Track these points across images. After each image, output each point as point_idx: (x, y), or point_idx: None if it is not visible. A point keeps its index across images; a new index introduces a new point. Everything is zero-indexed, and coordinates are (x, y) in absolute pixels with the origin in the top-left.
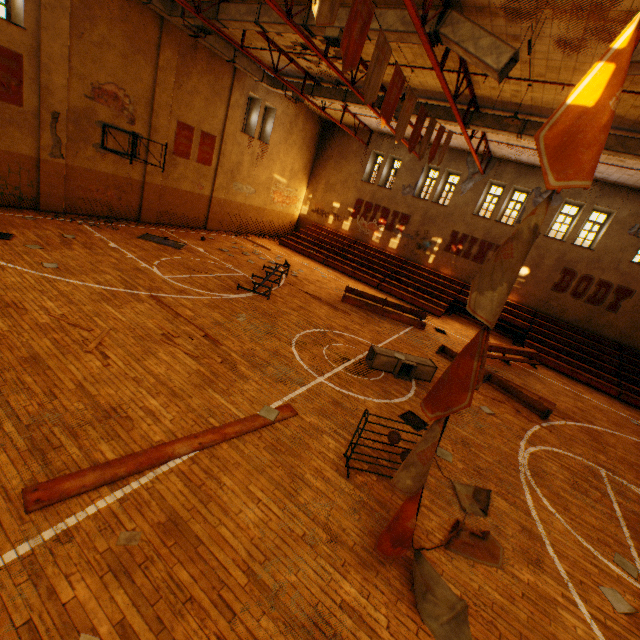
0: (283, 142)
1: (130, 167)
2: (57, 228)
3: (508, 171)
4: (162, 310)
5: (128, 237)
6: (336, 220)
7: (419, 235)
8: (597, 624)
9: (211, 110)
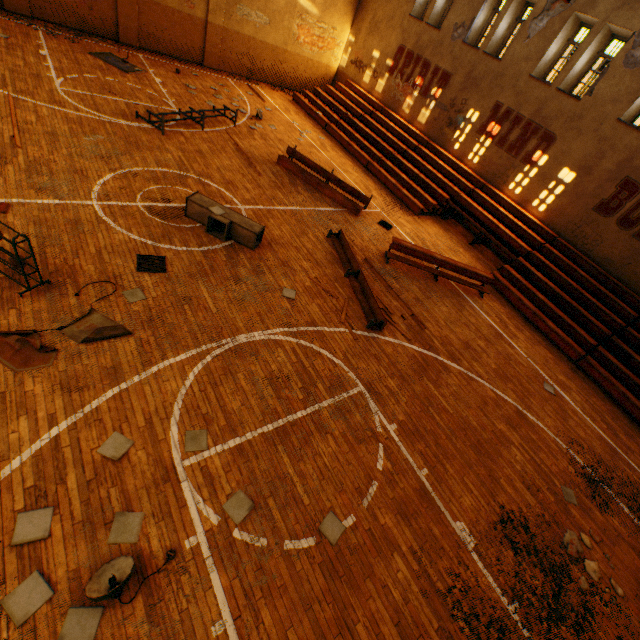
0: None
1: None
2: (1, 28)
3: None
4: (3, 109)
5: (78, 51)
6: (372, 77)
7: (454, 106)
8: (49, 444)
9: None
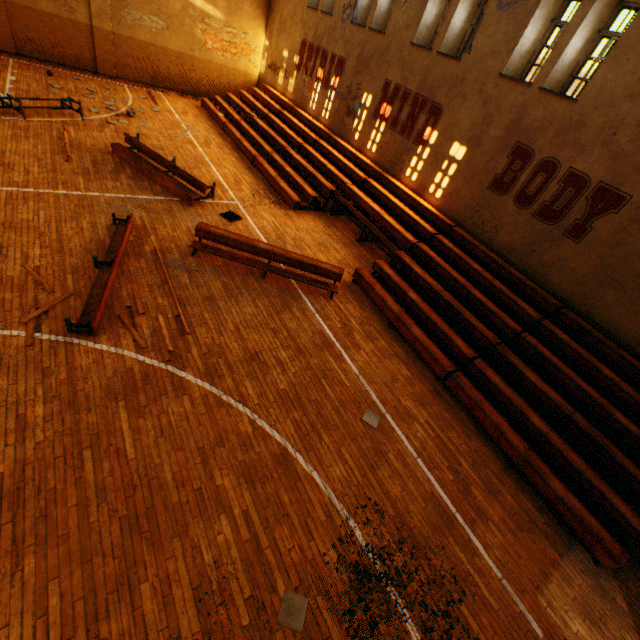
0: None
1: None
2: None
3: None
4: None
5: None
6: (284, 78)
7: (351, 93)
8: None
9: None
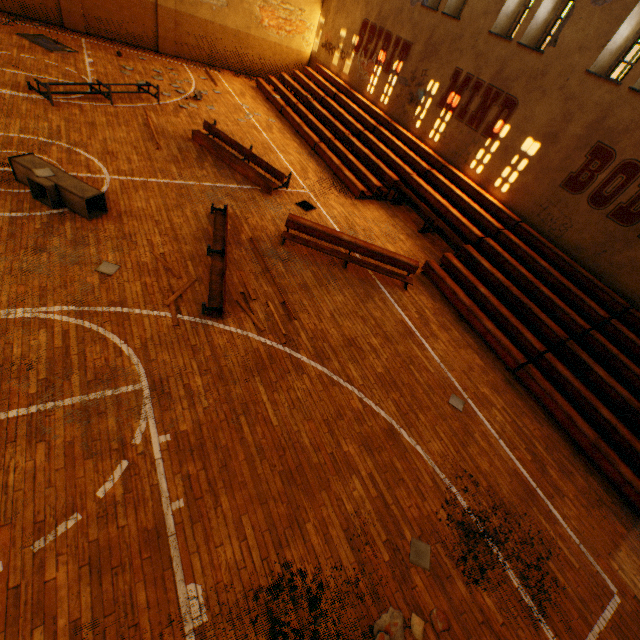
0: None
1: None
2: None
3: None
4: None
5: (4, 32)
6: (340, 59)
7: (415, 79)
8: None
9: None
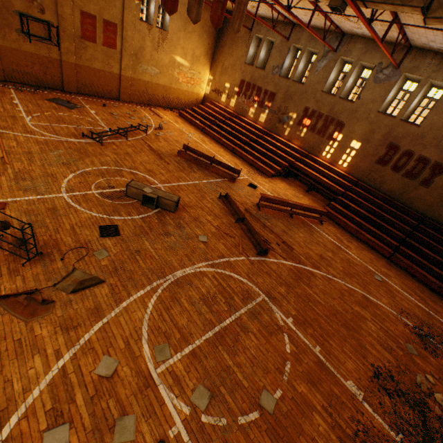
0: (182, 30)
1: (48, 48)
2: None
3: (357, 47)
4: None
5: (38, 99)
6: (226, 98)
7: (280, 111)
8: (59, 373)
9: (109, 1)
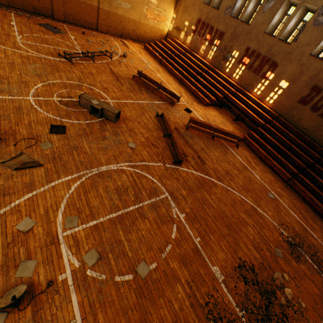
0: None
1: None
2: None
3: None
4: None
5: (31, 23)
6: (184, 35)
7: (226, 49)
8: None
9: None
